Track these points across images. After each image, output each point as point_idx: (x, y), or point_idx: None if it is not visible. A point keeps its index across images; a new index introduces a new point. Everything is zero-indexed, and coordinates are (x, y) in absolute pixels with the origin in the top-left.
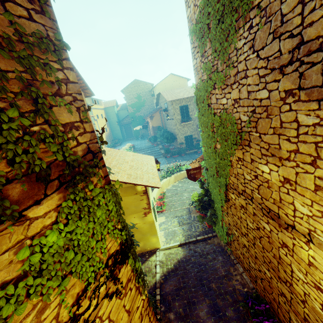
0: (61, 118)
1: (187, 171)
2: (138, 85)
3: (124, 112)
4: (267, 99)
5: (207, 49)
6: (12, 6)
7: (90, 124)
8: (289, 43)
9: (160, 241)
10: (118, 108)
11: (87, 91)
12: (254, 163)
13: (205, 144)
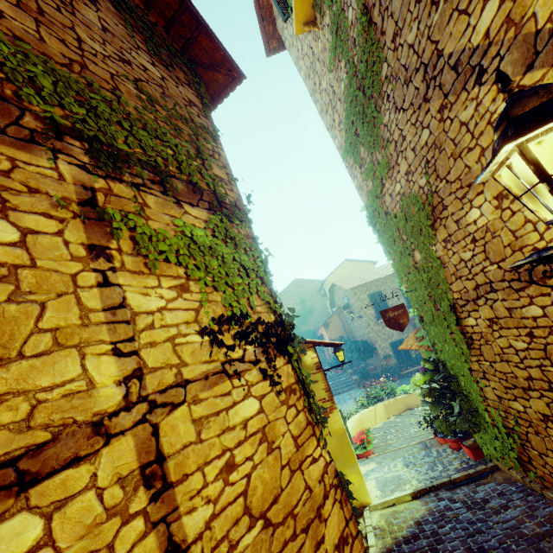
0: (213, 170)
1: (382, 314)
2: (299, 285)
3: None
4: (430, 135)
5: (362, 155)
6: (190, 109)
7: (237, 190)
8: (419, 76)
9: (367, 487)
10: None
11: None
12: (461, 223)
13: (402, 274)
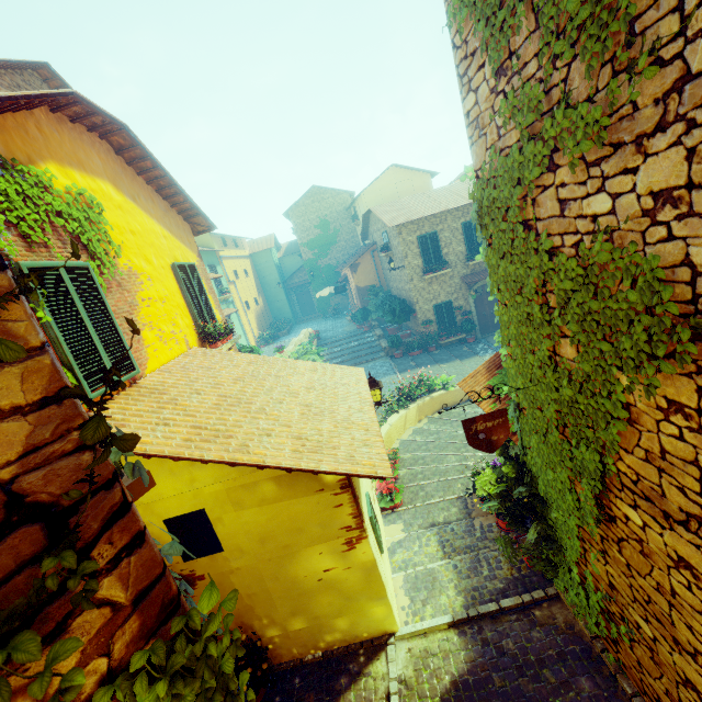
0: None
1: (466, 424)
2: (319, 197)
3: (295, 260)
4: None
5: (518, 44)
6: None
7: (33, 367)
8: None
9: (395, 614)
10: (281, 252)
11: (198, 220)
12: None
13: (514, 340)
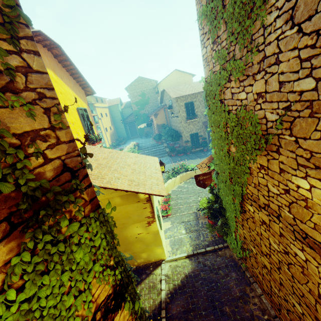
0: (14, 126)
1: (195, 177)
2: (141, 82)
3: (129, 110)
4: (313, 90)
5: (220, 33)
6: None
7: (67, 131)
8: None
9: (165, 252)
10: (123, 106)
11: (88, 89)
12: (285, 174)
13: (216, 146)
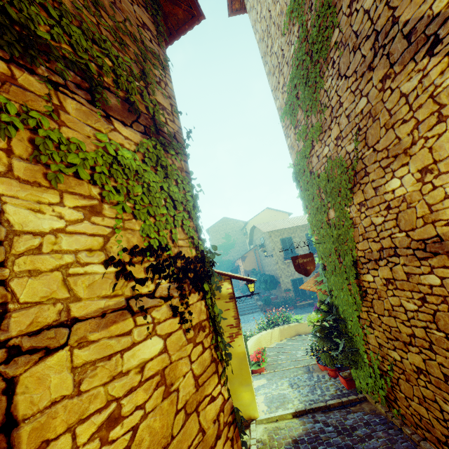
0: (157, 97)
1: (293, 259)
2: (226, 223)
3: None
4: (367, 104)
5: (299, 118)
6: (142, 31)
7: (179, 123)
8: (368, 43)
9: (257, 404)
10: None
11: None
12: (379, 190)
13: (315, 227)
